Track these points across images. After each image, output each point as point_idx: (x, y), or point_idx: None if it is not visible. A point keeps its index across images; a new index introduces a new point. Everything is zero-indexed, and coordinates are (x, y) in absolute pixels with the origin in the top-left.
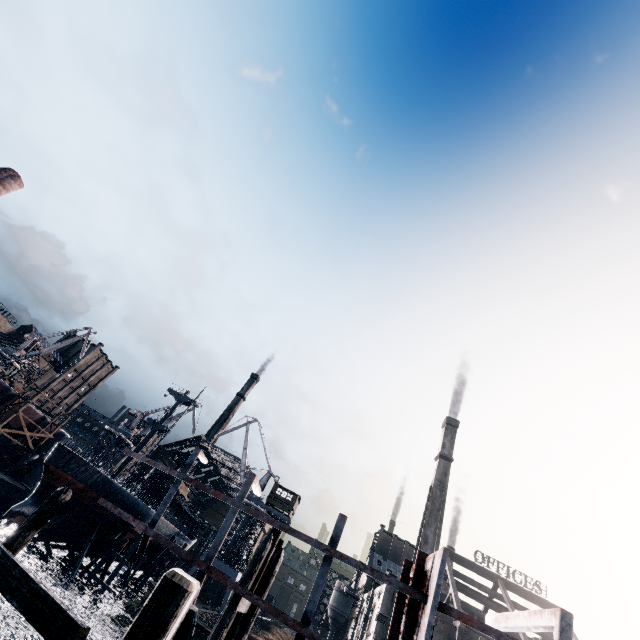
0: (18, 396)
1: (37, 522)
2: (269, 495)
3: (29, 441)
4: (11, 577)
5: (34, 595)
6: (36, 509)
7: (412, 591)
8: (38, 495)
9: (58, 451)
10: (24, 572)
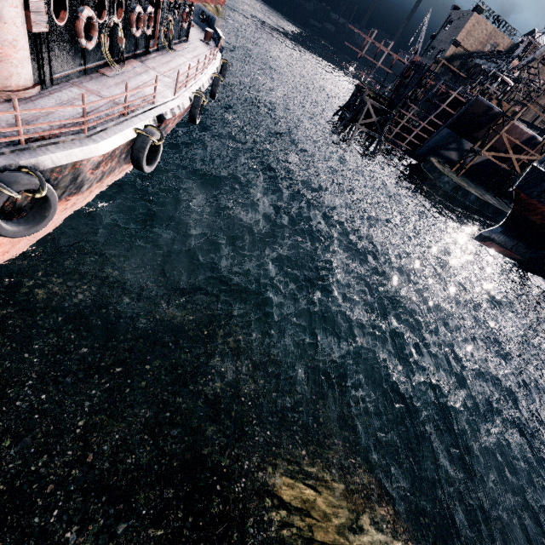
0: (501, 115)
1: None
2: None
3: (514, 165)
4: None
5: None
6: None
7: None
8: (508, 224)
9: (530, 176)
10: None
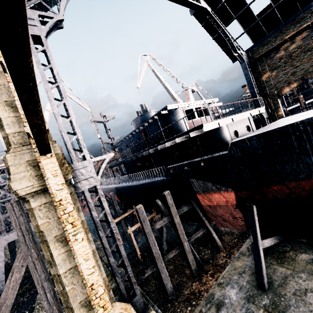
0: None
1: None
2: None
3: None
4: None
5: None
6: None
7: None
8: None
9: None
10: None
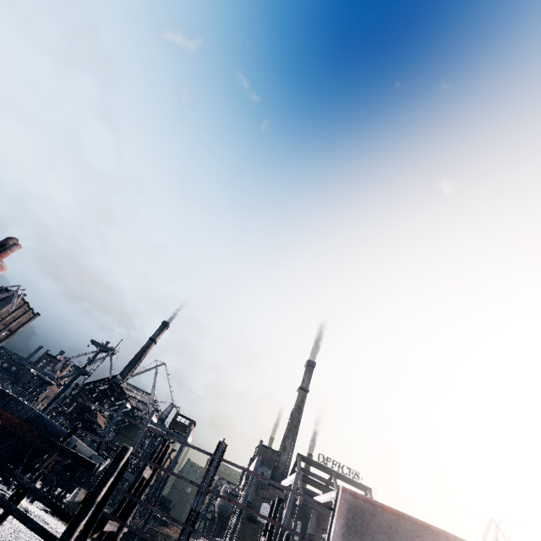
0: None
1: (70, 435)
2: (171, 421)
3: None
4: (66, 452)
5: (76, 456)
6: (69, 430)
7: (211, 454)
8: None
9: None
10: (71, 450)
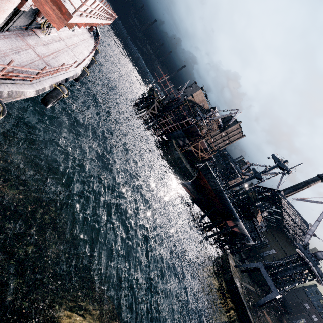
0: (200, 135)
1: None
2: None
3: (199, 156)
4: None
5: None
6: None
7: None
8: (193, 182)
9: (205, 166)
10: None
